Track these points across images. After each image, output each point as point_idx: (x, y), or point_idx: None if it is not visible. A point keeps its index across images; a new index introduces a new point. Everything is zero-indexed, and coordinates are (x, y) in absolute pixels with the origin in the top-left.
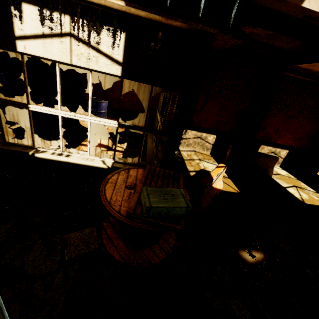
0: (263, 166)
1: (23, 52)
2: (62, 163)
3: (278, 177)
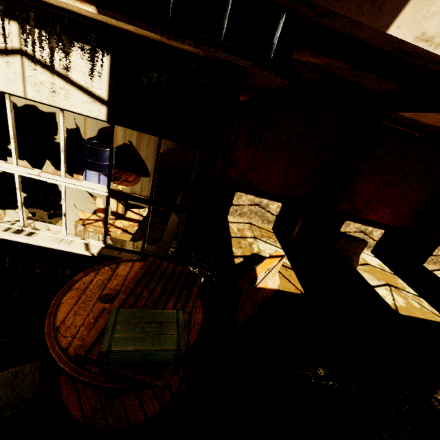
0: (346, 253)
1: None
2: (21, 245)
3: (366, 269)
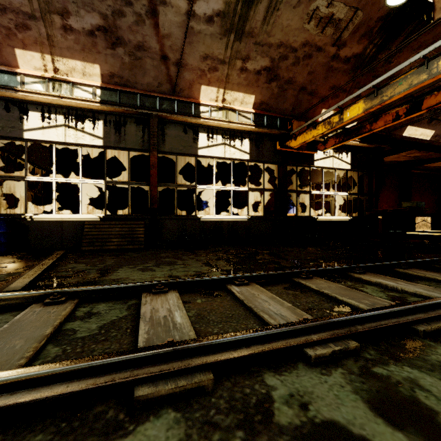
0: None
1: (316, 166)
2: (327, 222)
3: None
